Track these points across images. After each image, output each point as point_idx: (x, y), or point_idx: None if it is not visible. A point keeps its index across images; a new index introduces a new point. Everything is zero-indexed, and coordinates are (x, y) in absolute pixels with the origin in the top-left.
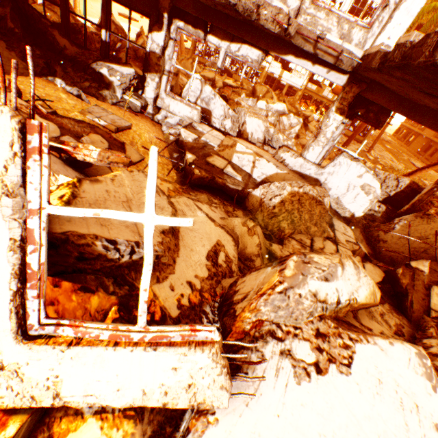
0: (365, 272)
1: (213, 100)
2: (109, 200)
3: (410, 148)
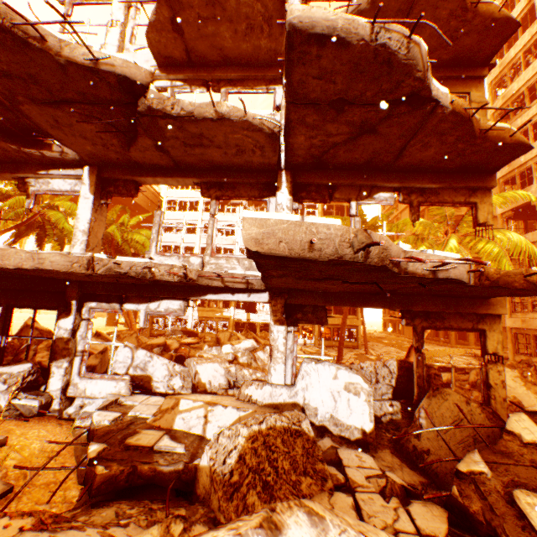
0: (345, 522)
1: (150, 362)
2: None
3: (406, 335)
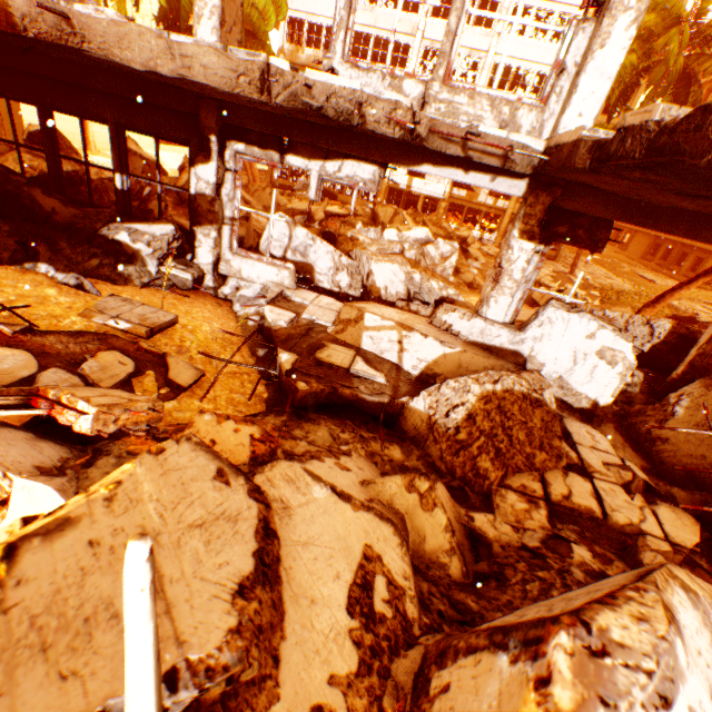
0: None
1: (312, 247)
2: (94, 572)
3: (628, 253)
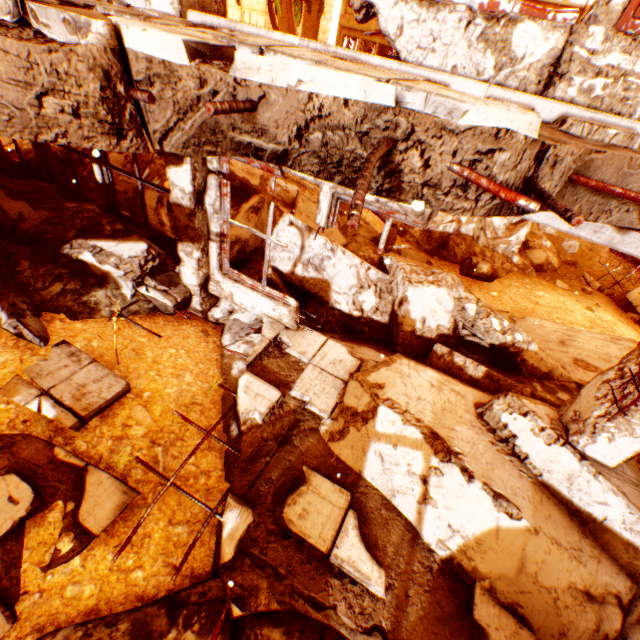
0: None
1: (330, 259)
2: None
3: None
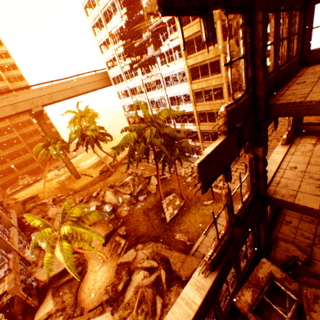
0: None
1: None
2: None
3: None
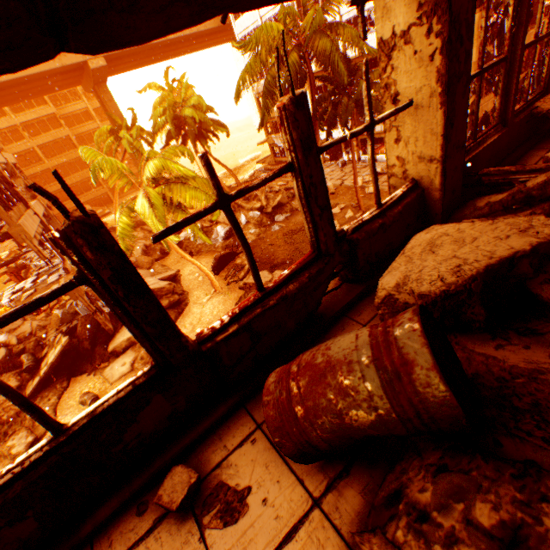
0: (9, 336)
1: None
2: None
3: None
